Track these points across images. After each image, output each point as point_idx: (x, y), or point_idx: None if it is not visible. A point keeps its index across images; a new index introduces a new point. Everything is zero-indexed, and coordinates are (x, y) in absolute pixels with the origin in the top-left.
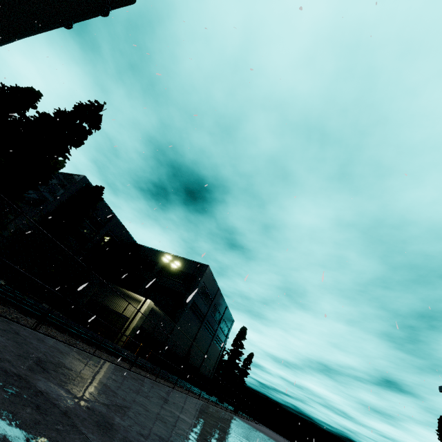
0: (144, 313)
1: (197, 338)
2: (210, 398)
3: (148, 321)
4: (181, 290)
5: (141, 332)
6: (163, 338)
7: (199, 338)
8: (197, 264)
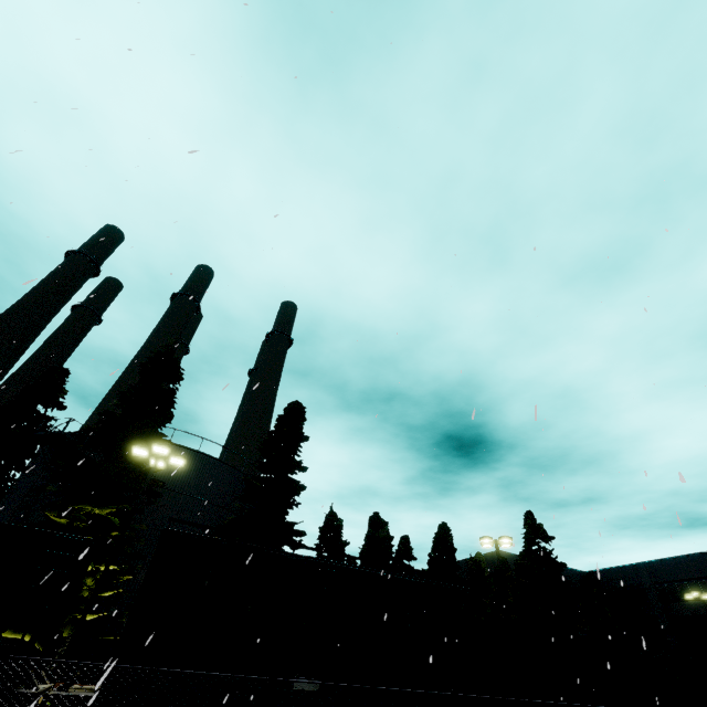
0: None
1: None
2: None
3: None
4: None
5: None
6: None
7: None
8: (696, 556)
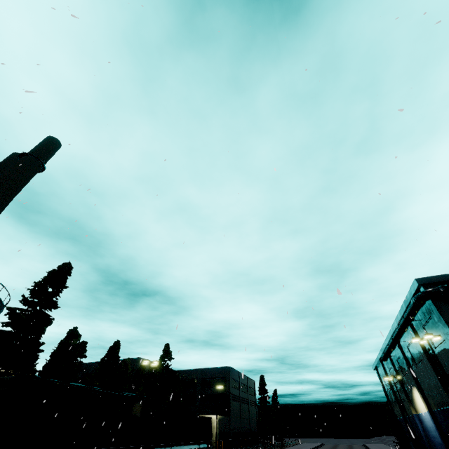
0: (217, 424)
1: (241, 414)
2: (267, 447)
3: (219, 426)
4: (222, 391)
5: (219, 434)
6: (228, 429)
7: (242, 412)
8: (222, 368)
